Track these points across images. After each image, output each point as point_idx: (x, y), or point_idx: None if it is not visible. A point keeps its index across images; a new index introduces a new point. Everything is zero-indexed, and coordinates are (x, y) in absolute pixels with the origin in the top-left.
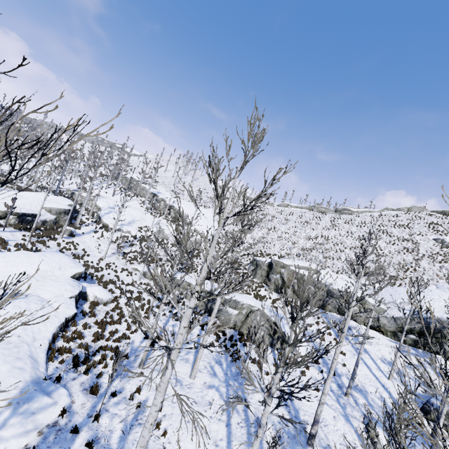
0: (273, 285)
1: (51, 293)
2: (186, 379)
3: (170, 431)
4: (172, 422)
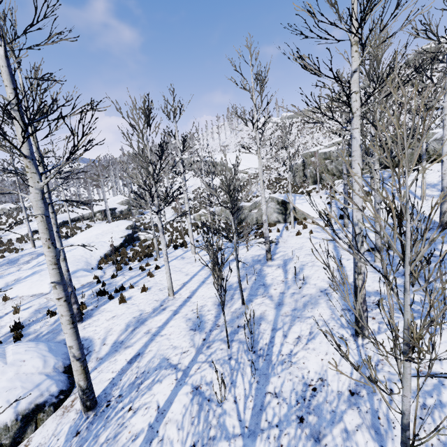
0: (310, 179)
1: (108, 238)
2: (190, 256)
3: (158, 275)
4: (162, 272)
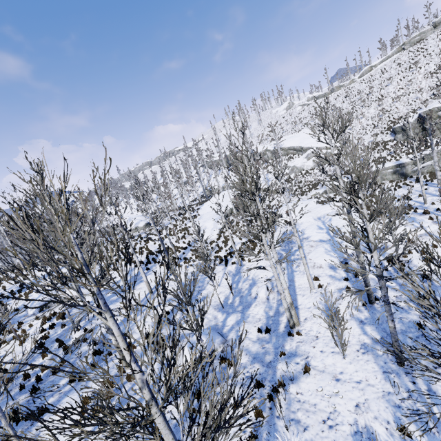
0: (438, 131)
1: (328, 210)
2: None
3: None
4: None
